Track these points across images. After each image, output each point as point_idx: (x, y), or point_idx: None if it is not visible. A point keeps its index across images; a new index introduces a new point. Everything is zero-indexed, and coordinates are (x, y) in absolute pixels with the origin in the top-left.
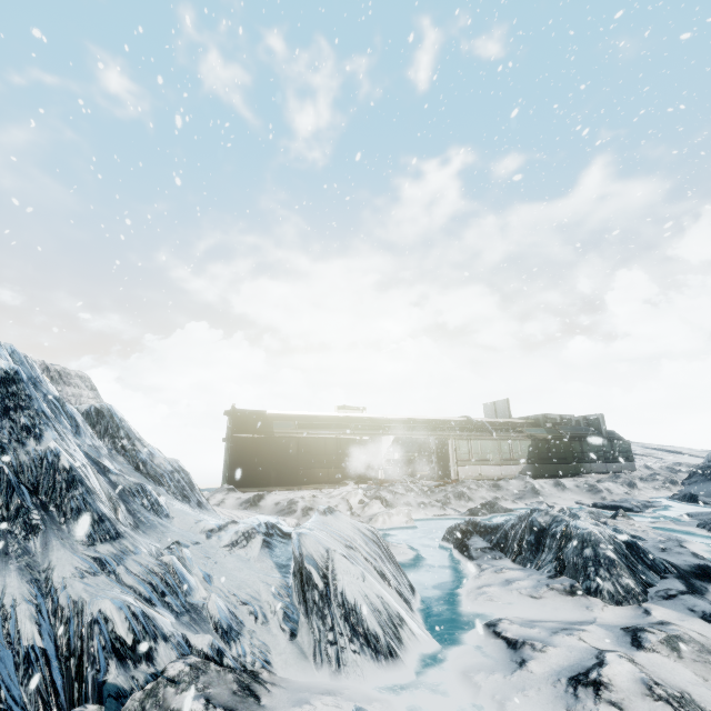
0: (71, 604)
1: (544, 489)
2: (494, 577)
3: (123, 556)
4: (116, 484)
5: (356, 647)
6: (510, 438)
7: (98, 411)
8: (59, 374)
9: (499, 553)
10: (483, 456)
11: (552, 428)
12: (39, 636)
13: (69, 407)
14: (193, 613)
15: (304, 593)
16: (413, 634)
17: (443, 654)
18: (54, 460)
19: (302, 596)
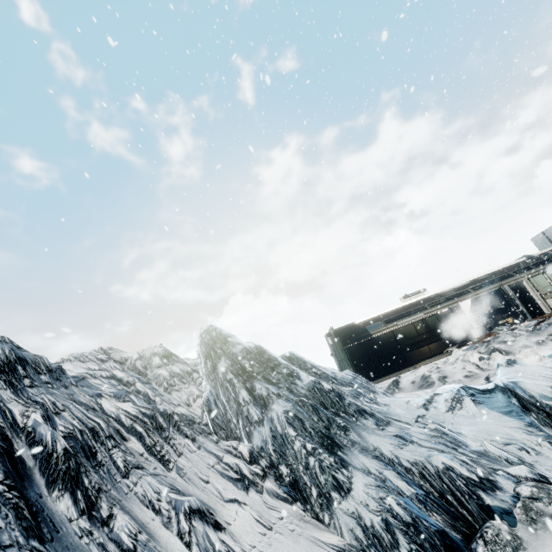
0: (413, 465)
1: None
2: None
3: (405, 431)
4: None
5: None
6: None
7: (288, 357)
8: None
9: None
10: None
11: None
12: (410, 487)
13: None
14: (484, 457)
15: None
16: None
17: None
18: (320, 387)
19: None
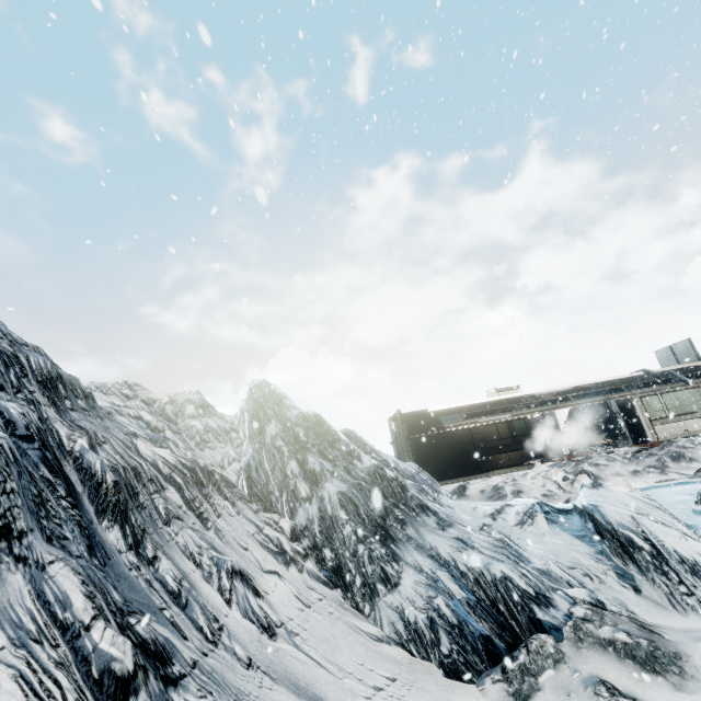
0: (470, 570)
1: None
2: None
3: (467, 536)
4: None
5: None
6: None
7: (345, 435)
8: None
9: None
10: (683, 409)
11: None
12: (462, 591)
13: None
14: (545, 575)
15: (630, 555)
16: None
17: None
18: (383, 473)
19: (628, 557)
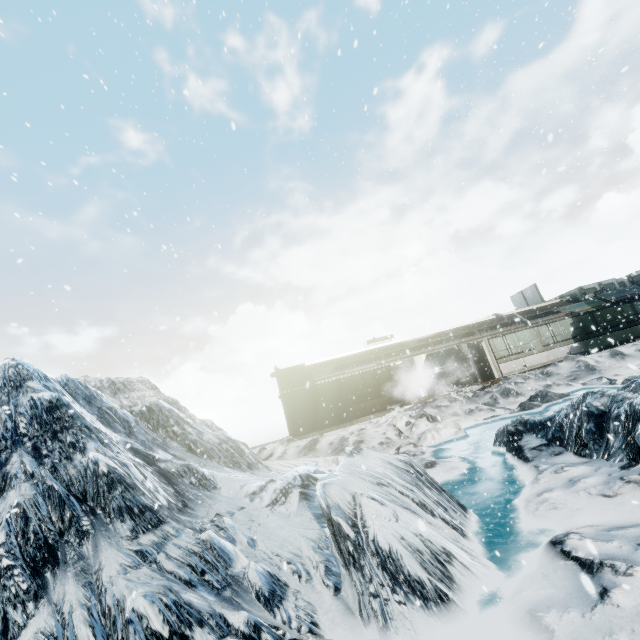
0: (115, 603)
1: (600, 363)
2: (555, 478)
3: (164, 542)
4: (165, 471)
5: (400, 597)
6: (547, 322)
7: (148, 408)
8: (123, 385)
9: (557, 448)
10: (523, 347)
11: (593, 298)
12: (94, 638)
13: (122, 412)
14: (235, 586)
15: (339, 545)
16: (466, 568)
17: (506, 586)
18: (95, 468)
19: (338, 547)
